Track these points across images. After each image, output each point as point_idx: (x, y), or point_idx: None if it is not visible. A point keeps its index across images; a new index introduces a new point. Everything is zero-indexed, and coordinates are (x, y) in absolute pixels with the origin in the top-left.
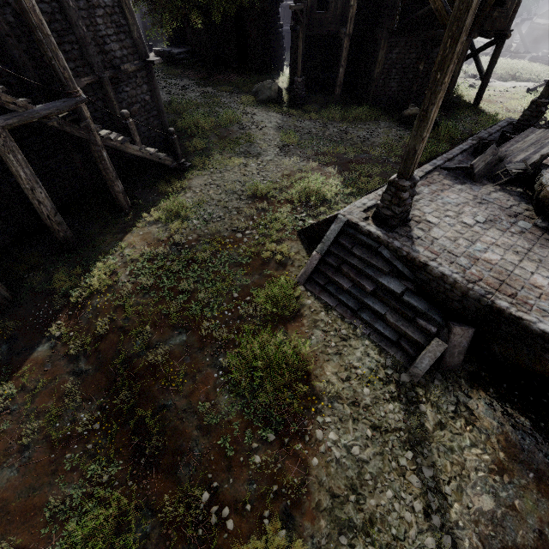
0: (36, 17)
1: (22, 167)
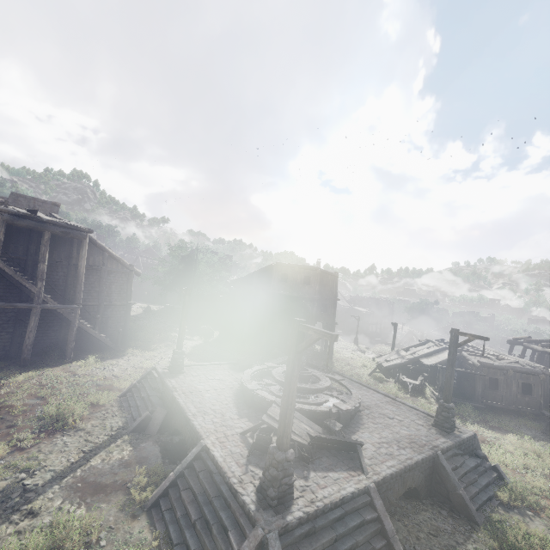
0: (81, 282)
1: (35, 322)
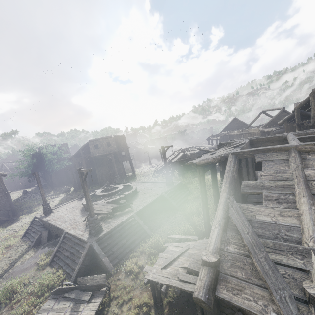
0: None
1: None
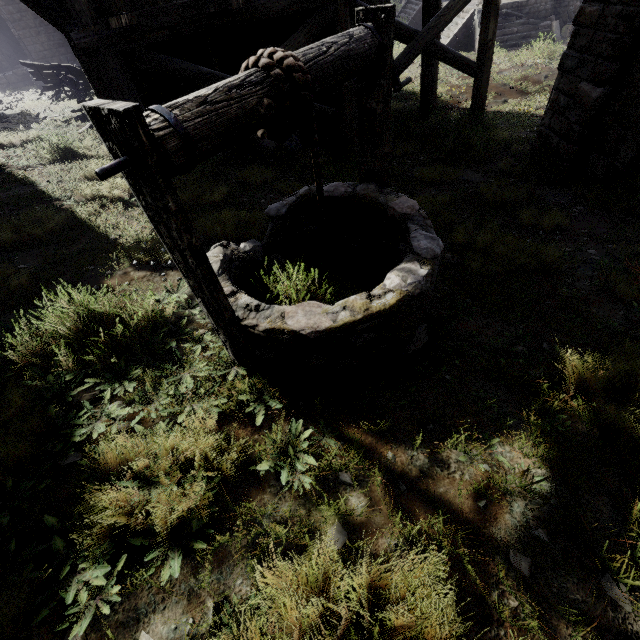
0: None
1: None
